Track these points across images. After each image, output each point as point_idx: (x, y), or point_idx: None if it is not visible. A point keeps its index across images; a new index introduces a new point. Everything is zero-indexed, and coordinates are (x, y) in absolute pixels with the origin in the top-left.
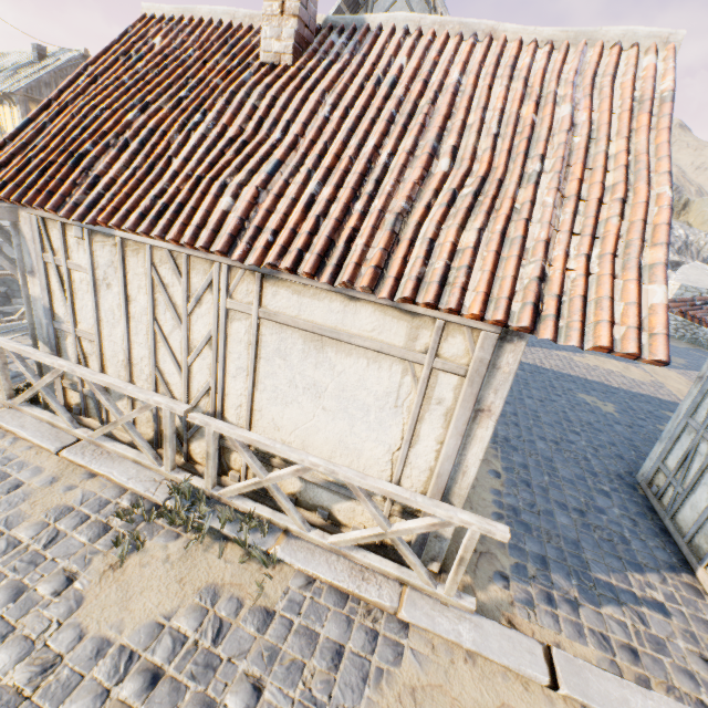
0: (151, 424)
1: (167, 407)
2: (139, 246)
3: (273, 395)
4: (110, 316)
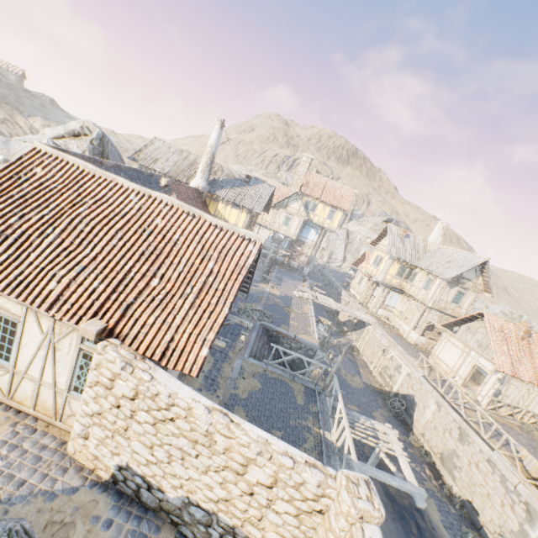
0: (508, 411)
1: (526, 409)
2: (528, 383)
3: (537, 405)
4: (513, 392)
